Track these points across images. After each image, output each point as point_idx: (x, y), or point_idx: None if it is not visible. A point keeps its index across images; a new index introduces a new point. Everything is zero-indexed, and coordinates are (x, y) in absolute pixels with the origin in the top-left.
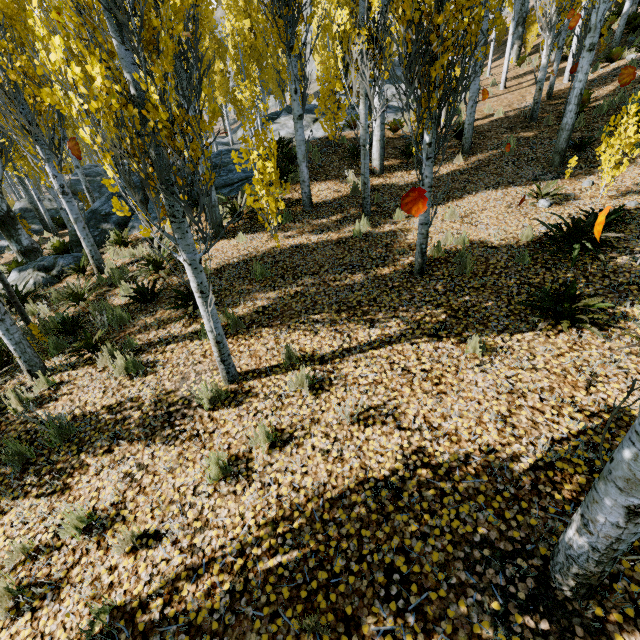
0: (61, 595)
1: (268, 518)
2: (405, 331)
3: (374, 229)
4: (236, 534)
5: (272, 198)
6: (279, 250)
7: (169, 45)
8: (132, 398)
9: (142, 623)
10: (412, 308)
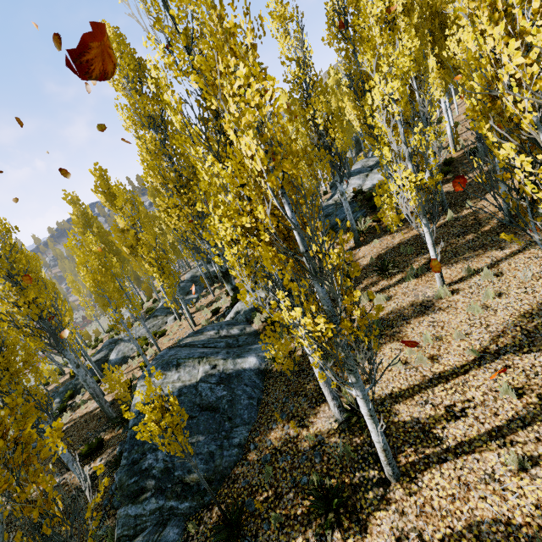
0: (444, 356)
1: (517, 315)
2: (524, 246)
3: (457, 214)
4: (506, 323)
5: (396, 215)
6: (406, 240)
7: (437, 161)
8: (395, 308)
9: (491, 351)
10: (519, 237)
